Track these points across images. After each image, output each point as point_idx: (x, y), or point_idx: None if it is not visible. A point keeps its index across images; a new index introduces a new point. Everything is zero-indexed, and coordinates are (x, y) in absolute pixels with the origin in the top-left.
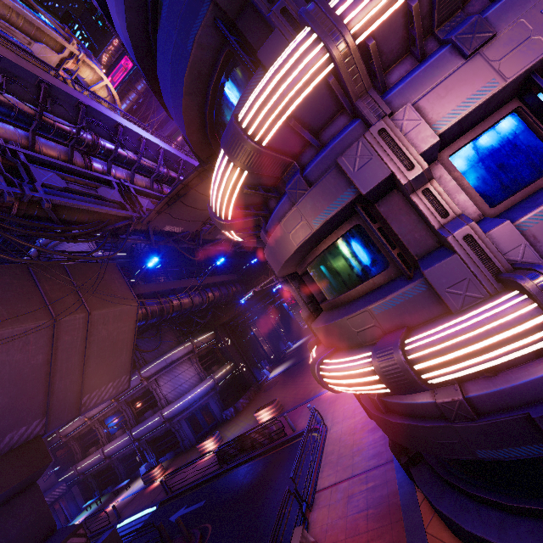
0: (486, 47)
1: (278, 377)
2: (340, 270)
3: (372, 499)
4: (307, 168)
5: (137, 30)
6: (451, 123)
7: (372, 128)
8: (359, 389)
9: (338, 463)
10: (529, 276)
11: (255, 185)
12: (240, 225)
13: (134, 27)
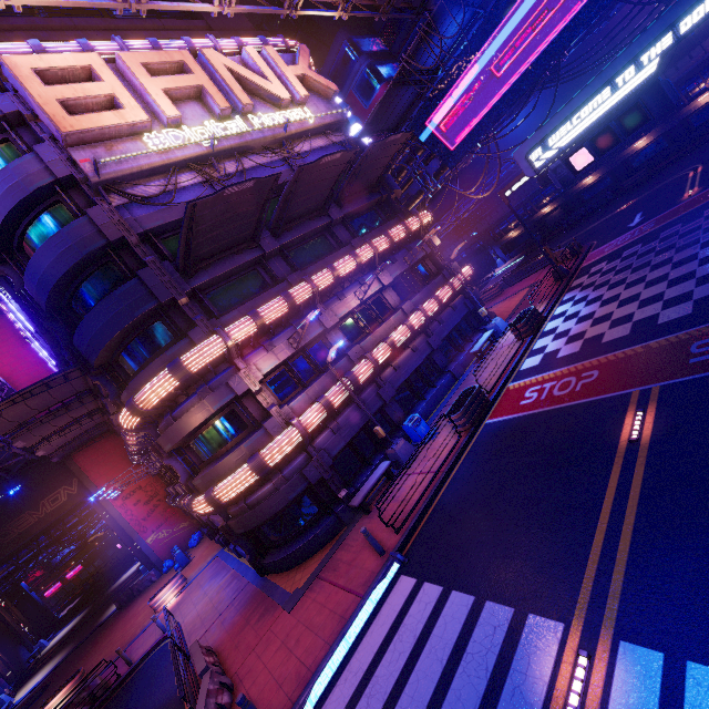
0: (274, 350)
1: (45, 681)
2: (222, 434)
3: (241, 605)
4: (210, 383)
5: (66, 280)
6: (266, 372)
7: (241, 371)
8: (241, 486)
9: (205, 622)
10: (293, 420)
11: (178, 389)
12: (152, 413)
13: (65, 278)
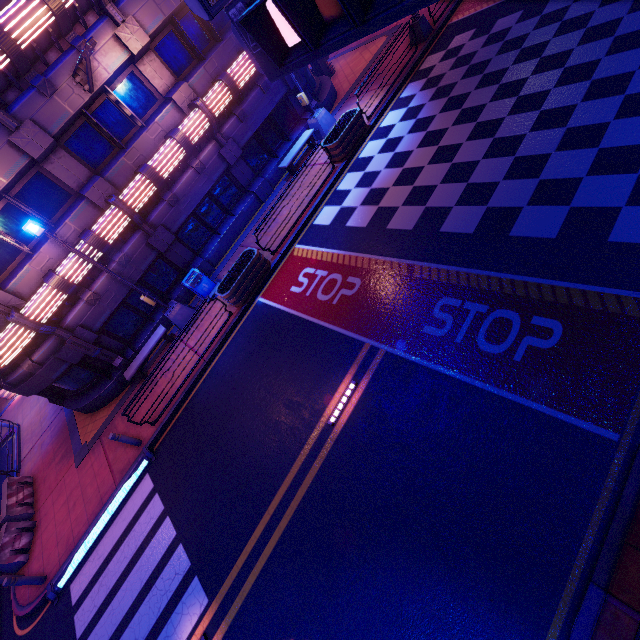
0: None
1: None
2: None
3: (55, 433)
4: None
5: None
6: None
7: None
8: None
9: (33, 436)
10: (11, 316)
11: None
12: None
13: None
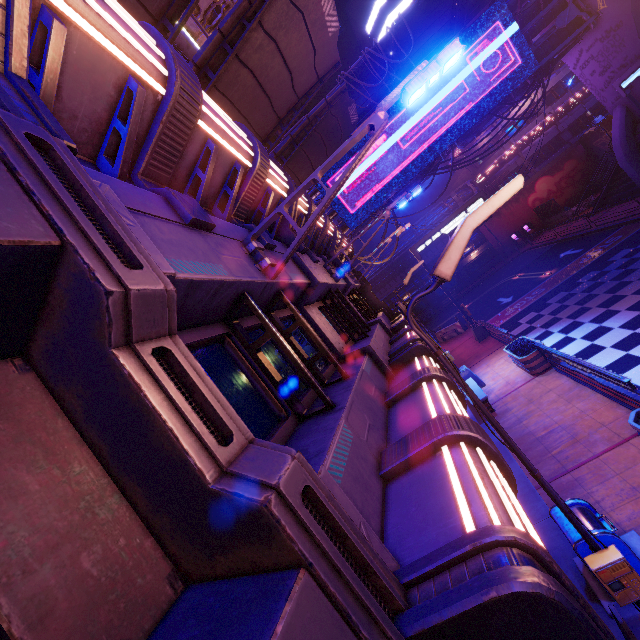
0: (205, 233)
1: None
2: None
3: None
4: None
5: None
6: (182, 274)
7: (6, 111)
8: None
9: None
10: (508, 562)
11: None
12: None
13: None
